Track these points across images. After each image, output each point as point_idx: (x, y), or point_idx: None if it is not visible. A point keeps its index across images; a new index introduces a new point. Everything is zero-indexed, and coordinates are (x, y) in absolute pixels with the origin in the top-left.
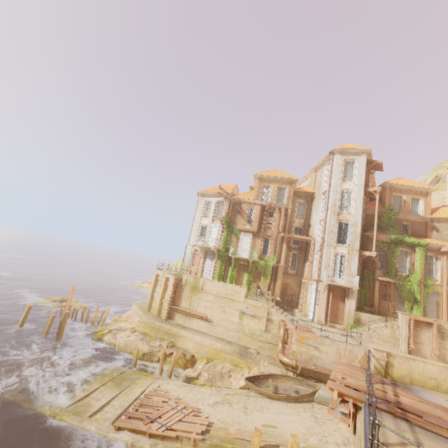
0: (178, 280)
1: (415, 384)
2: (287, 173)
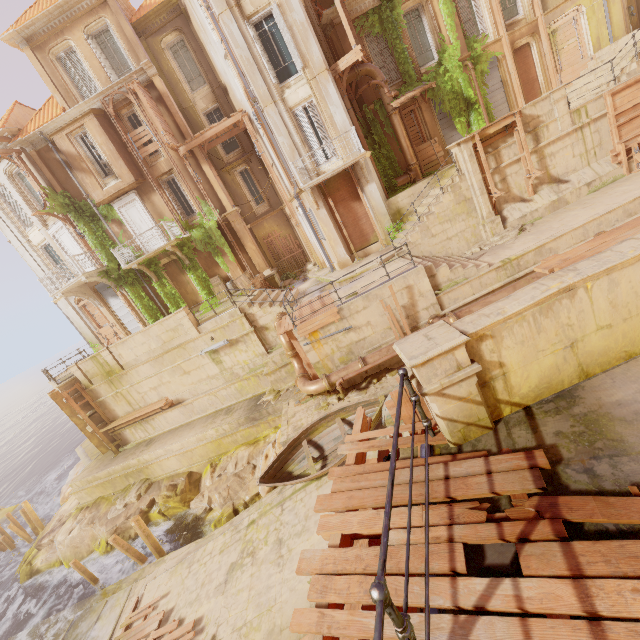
0: (71, 386)
1: (598, 369)
2: None
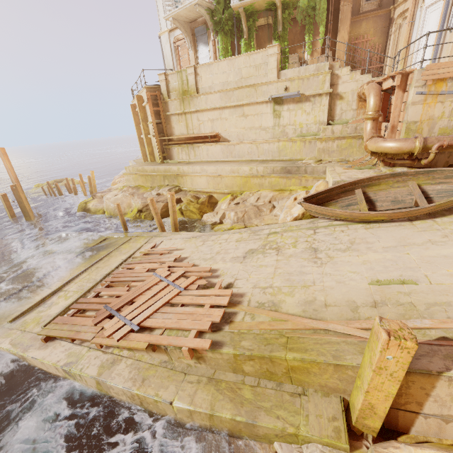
0: (154, 92)
1: None
2: None
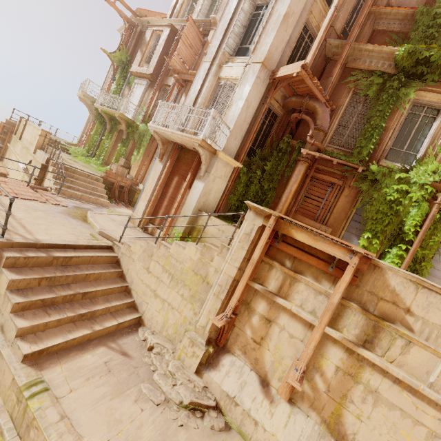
0: (12, 126)
1: None
2: None
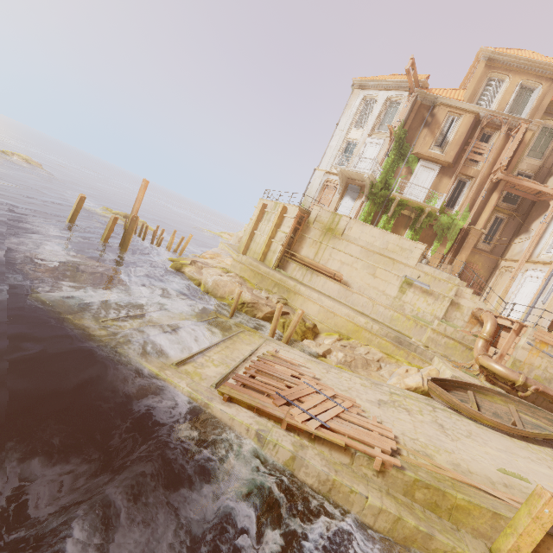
0: (303, 213)
1: None
2: (550, 58)
